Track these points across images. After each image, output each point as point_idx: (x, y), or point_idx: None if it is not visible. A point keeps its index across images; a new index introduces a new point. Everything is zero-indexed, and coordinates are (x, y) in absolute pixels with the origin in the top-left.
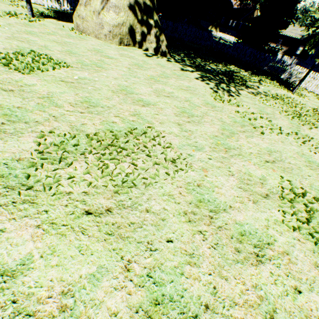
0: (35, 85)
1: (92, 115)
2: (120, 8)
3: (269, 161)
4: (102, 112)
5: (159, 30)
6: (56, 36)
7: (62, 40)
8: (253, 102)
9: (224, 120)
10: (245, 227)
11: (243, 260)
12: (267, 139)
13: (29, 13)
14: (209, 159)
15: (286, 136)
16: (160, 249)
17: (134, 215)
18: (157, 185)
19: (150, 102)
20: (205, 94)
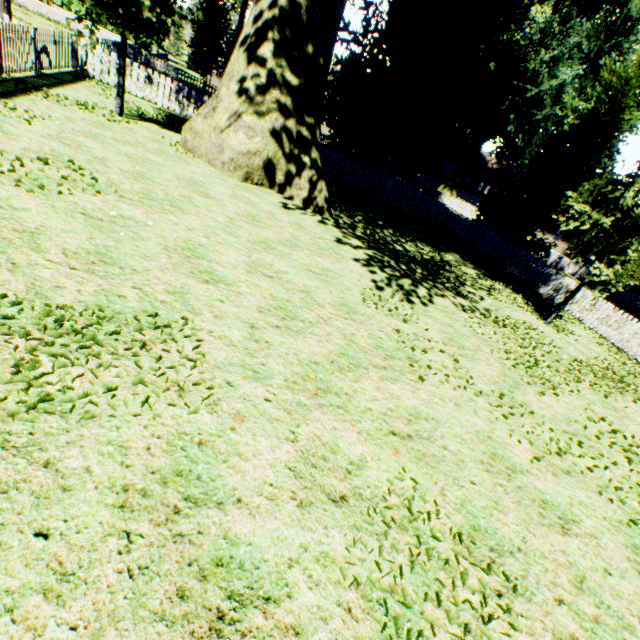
0: (28, 210)
1: (91, 277)
2: (257, 132)
3: (401, 433)
4: (116, 275)
5: (317, 174)
6: (137, 149)
7: (143, 155)
8: (453, 322)
9: (355, 339)
10: (241, 550)
11: (179, 620)
12: (428, 392)
13: (117, 109)
14: (266, 400)
15: (475, 395)
16: (7, 545)
17: (12, 466)
18: (113, 421)
19: (225, 279)
20: (352, 289)
